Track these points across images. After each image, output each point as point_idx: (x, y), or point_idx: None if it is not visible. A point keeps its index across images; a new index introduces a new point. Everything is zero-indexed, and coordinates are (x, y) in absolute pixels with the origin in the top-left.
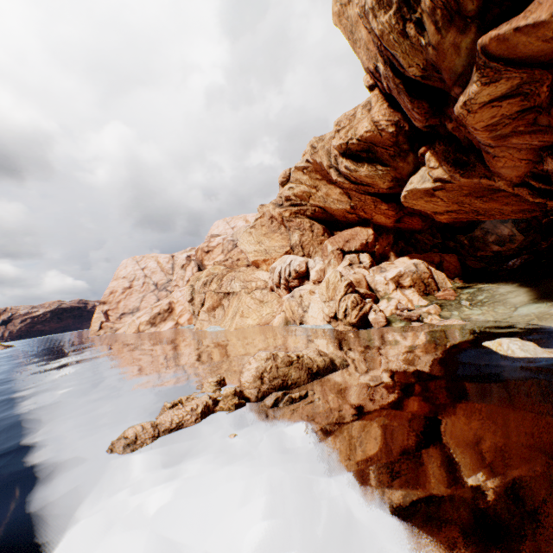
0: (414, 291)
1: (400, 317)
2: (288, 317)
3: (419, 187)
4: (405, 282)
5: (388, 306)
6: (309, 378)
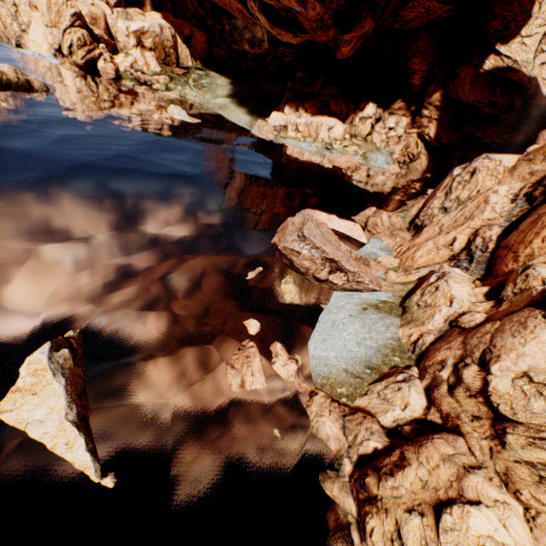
0: (154, 57)
1: (132, 77)
2: None
3: None
4: (147, 43)
5: (124, 62)
6: None
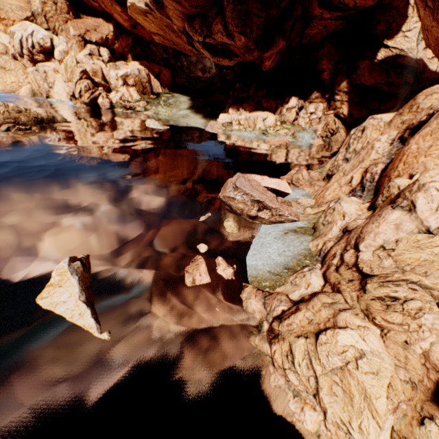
0: (135, 90)
1: (121, 105)
2: (35, 90)
3: (137, 5)
4: (130, 82)
5: (115, 96)
6: (36, 123)
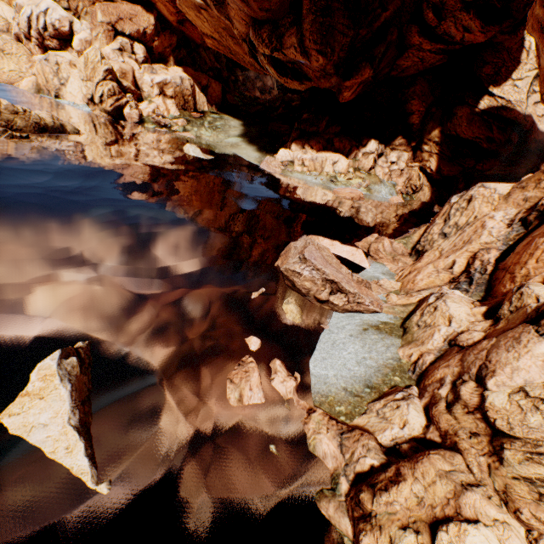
0: (174, 103)
1: (153, 120)
2: (41, 85)
3: None
4: (169, 92)
5: (147, 108)
6: (37, 131)
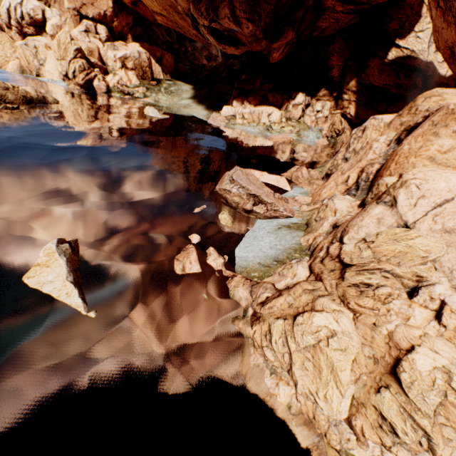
0: (134, 74)
1: (118, 90)
2: (24, 66)
3: None
4: (129, 65)
5: (113, 80)
6: (25, 103)
